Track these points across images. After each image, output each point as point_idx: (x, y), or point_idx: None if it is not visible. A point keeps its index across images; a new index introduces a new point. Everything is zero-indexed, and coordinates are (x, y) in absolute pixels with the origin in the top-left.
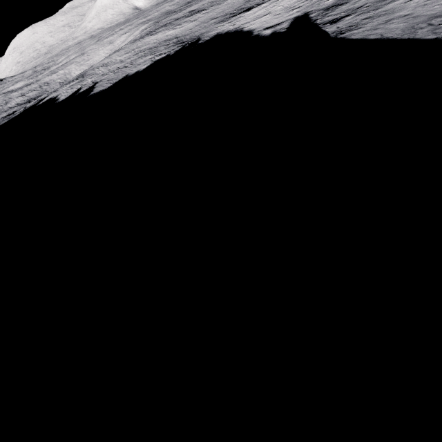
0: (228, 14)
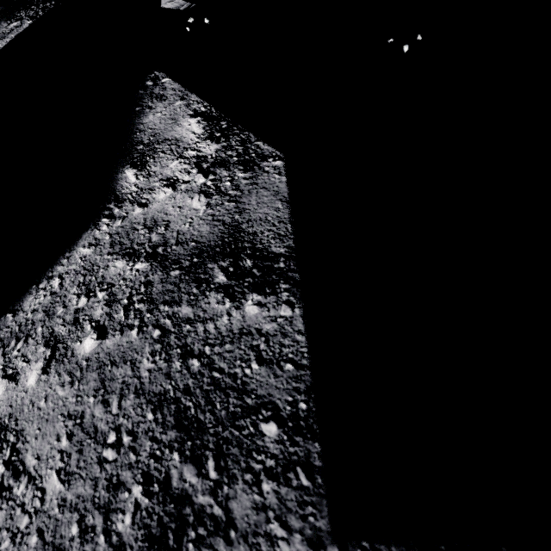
0: None
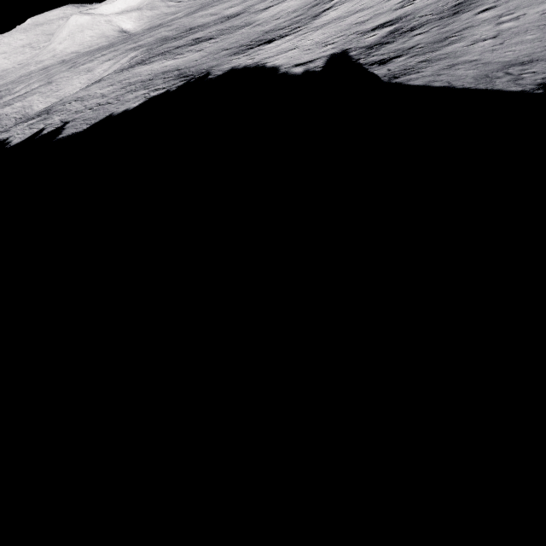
0: (244, 45)
